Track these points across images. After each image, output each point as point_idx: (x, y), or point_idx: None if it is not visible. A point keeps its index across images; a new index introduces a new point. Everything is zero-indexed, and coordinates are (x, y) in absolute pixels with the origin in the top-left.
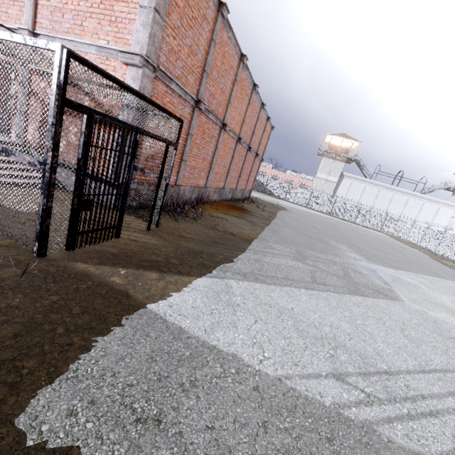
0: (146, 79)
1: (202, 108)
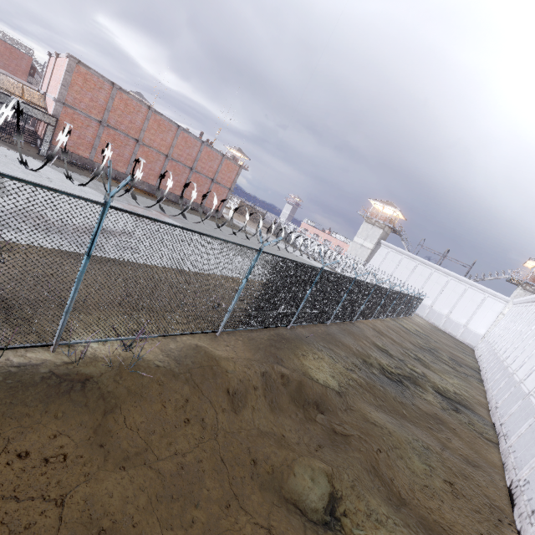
0: (59, 106)
1: (105, 125)
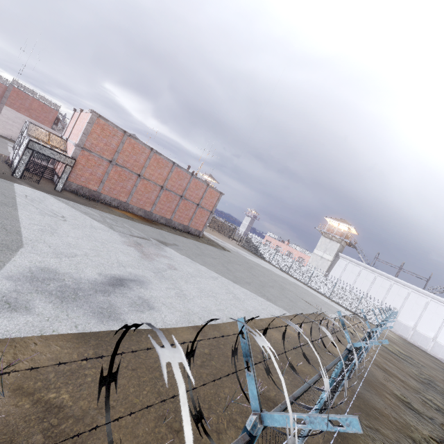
0: (78, 150)
1: (114, 164)
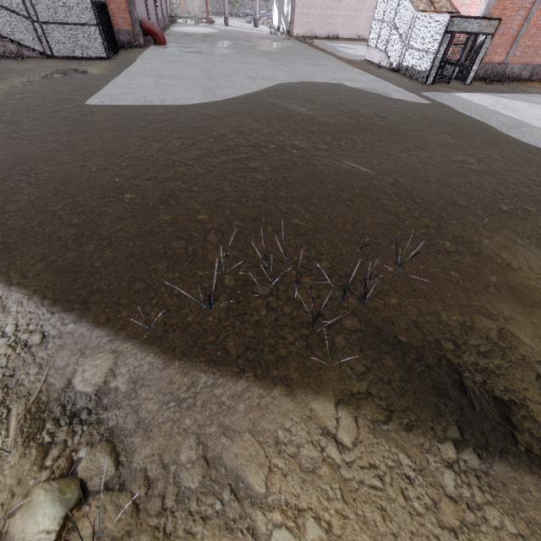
0: None
1: None
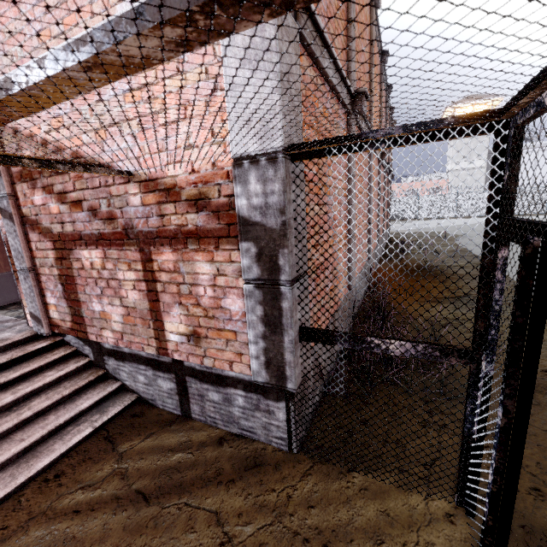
0: (286, 43)
1: (364, 109)
